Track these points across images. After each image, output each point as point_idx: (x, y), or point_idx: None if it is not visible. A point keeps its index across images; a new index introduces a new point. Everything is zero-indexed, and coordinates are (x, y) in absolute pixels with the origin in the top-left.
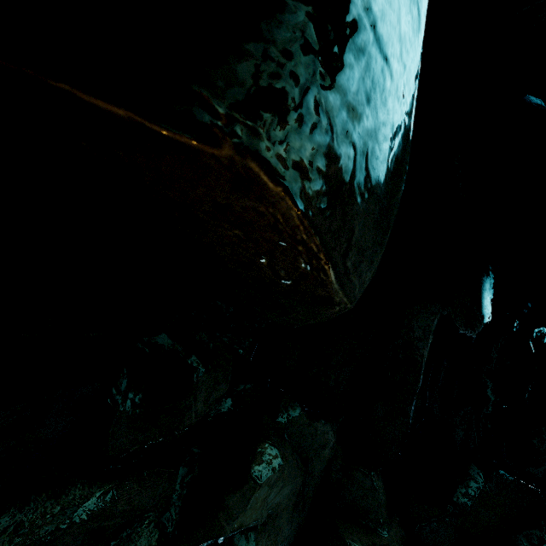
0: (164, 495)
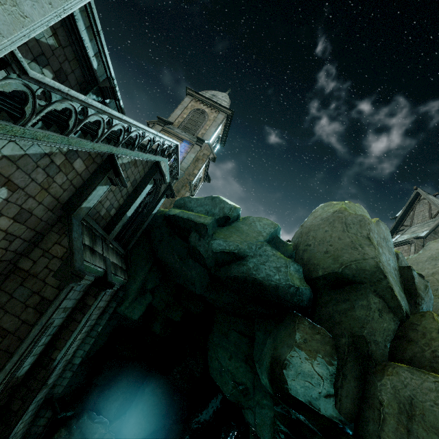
0: None
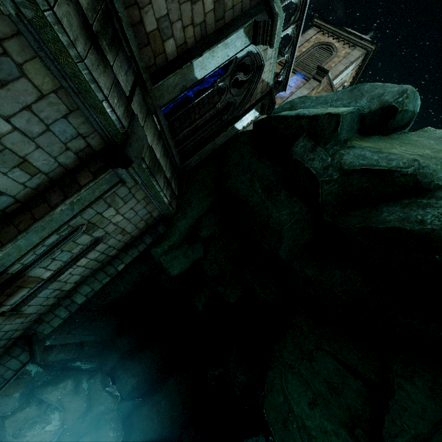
0: (38, 375)
